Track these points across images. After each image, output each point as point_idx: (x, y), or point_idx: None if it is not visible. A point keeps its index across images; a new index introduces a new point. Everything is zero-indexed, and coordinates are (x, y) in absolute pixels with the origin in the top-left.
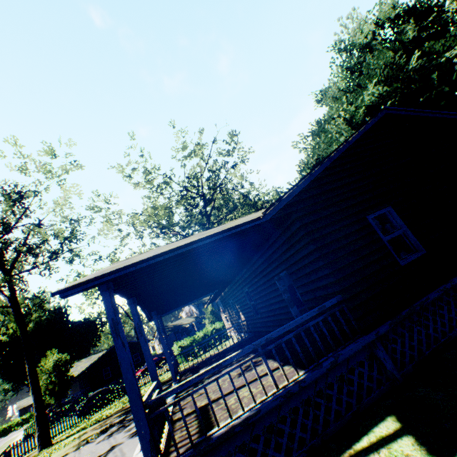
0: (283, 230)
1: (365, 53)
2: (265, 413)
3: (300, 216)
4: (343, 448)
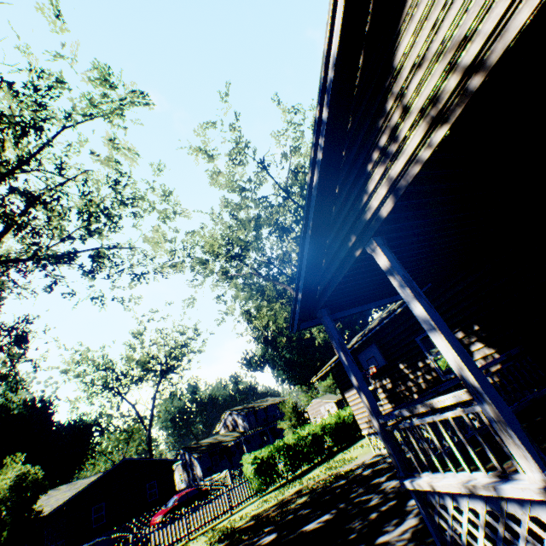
0: None
1: None
2: None
3: None
4: None
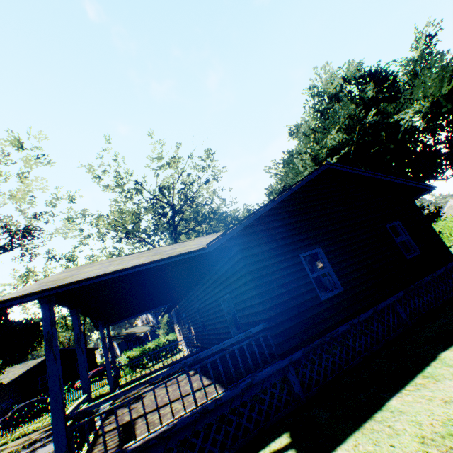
0: (229, 258)
1: (333, 101)
2: (181, 428)
3: (243, 249)
4: None
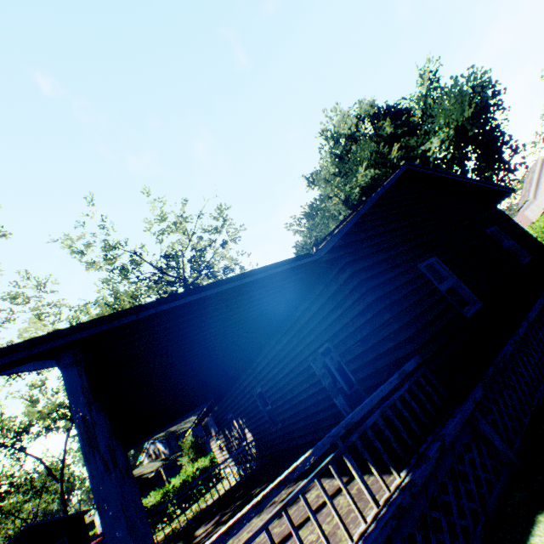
0: (326, 284)
1: (350, 142)
2: None
3: (350, 261)
4: None
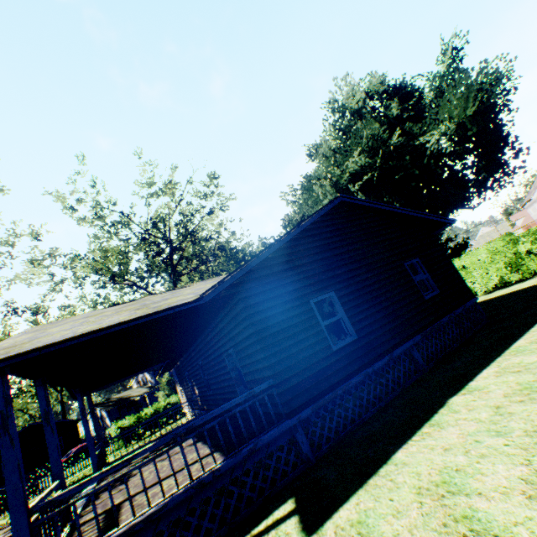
0: (231, 307)
1: (356, 118)
2: (173, 507)
3: (245, 297)
4: (244, 534)
